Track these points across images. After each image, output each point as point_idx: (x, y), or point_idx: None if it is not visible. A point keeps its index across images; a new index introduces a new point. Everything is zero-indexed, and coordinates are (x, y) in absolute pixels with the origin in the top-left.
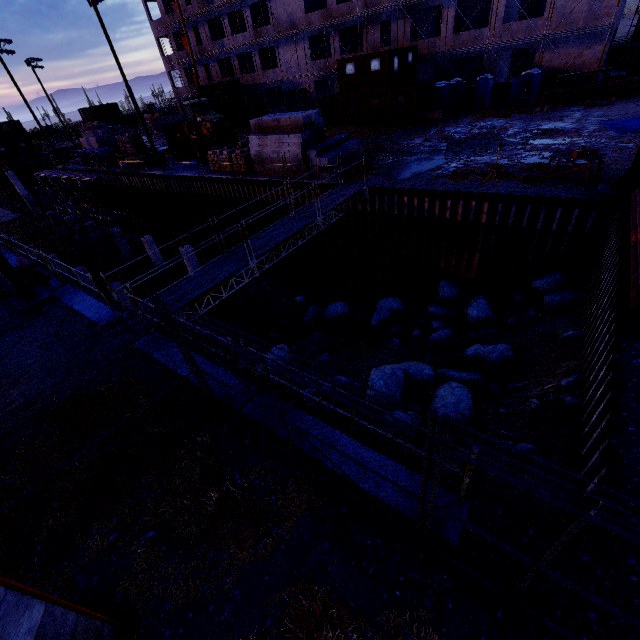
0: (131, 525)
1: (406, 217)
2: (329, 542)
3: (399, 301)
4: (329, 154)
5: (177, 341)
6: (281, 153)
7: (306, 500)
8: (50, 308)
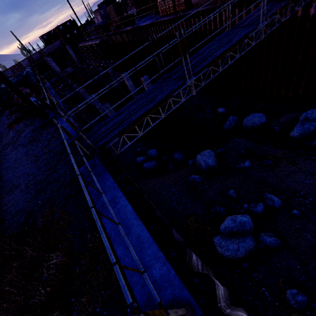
0: None
1: None
2: None
3: None
4: None
5: None
6: None
7: None
8: (51, 126)
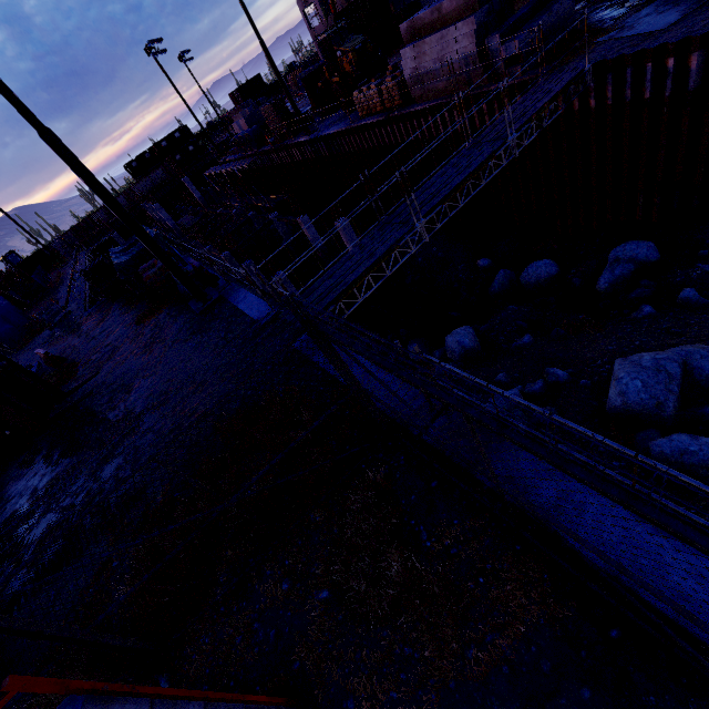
0: (303, 574)
1: (669, 97)
2: (590, 688)
3: (649, 245)
4: (520, 33)
5: (327, 354)
6: (446, 58)
7: (537, 598)
8: (220, 309)
